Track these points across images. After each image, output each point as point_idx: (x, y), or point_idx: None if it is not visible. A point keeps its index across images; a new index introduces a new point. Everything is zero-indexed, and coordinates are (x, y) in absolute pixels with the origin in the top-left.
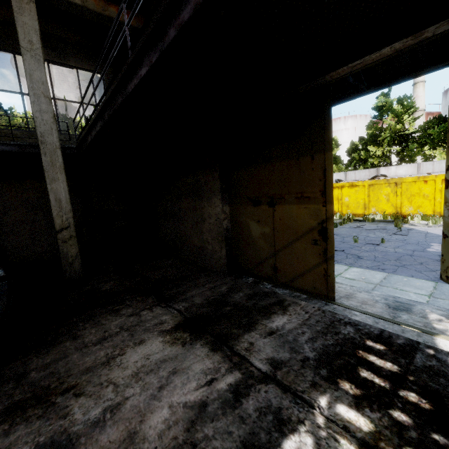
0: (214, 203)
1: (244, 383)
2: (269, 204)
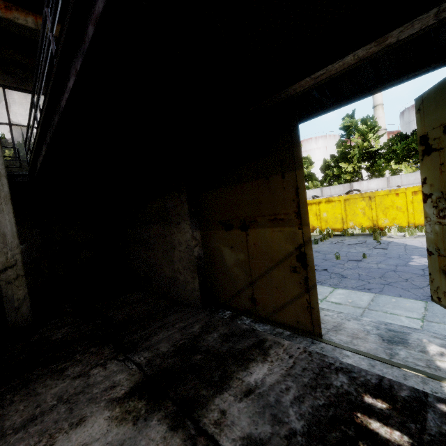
0: (183, 229)
1: None
2: (242, 228)
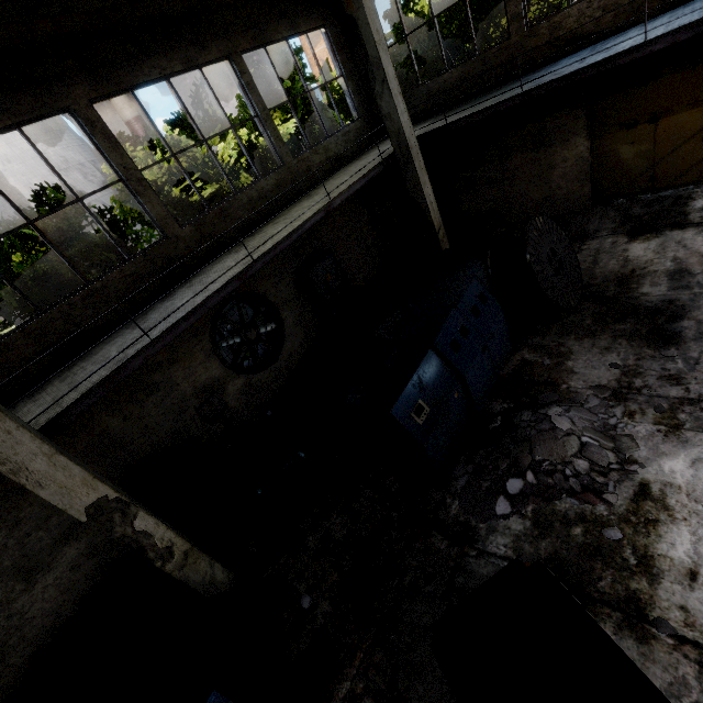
0: (574, 145)
1: None
2: (650, 121)
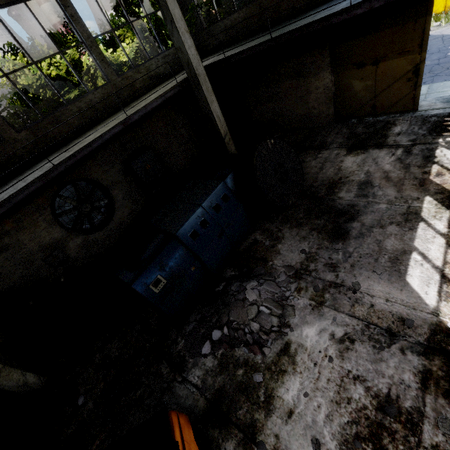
0: (322, 77)
1: (406, 149)
2: (373, 64)
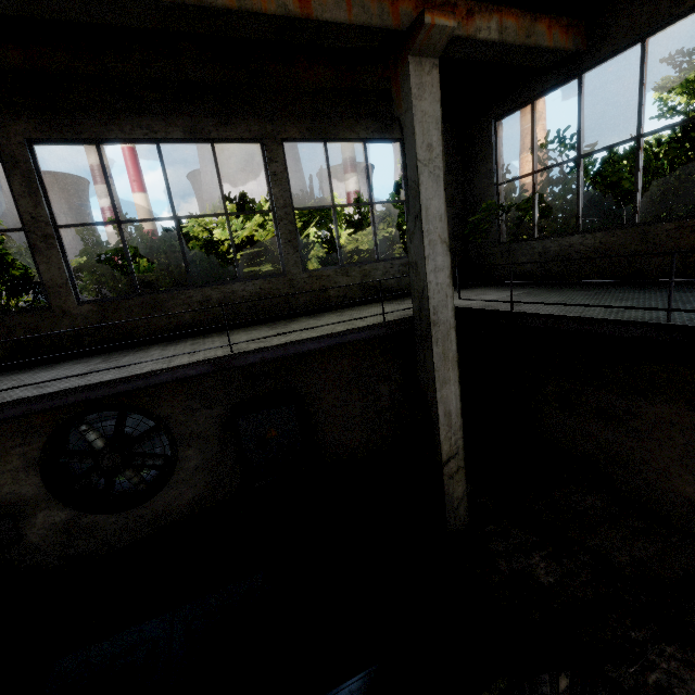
0: None
1: None
2: None
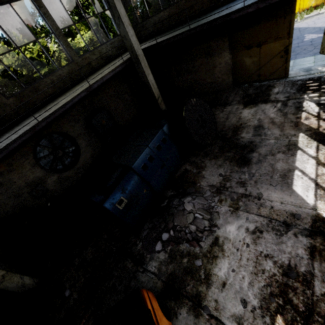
0: (223, 56)
1: (284, 103)
2: (258, 46)
